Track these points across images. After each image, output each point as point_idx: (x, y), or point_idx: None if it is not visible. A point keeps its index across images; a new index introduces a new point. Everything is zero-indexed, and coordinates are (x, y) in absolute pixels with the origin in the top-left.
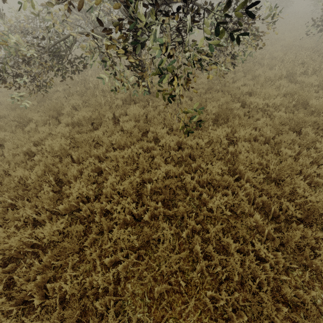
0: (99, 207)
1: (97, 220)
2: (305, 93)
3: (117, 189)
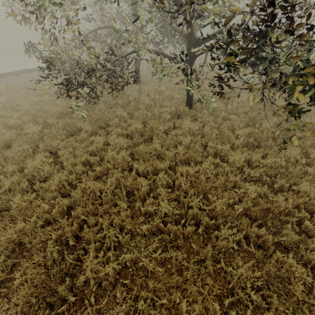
0: (190, 230)
1: (194, 246)
2: None
3: (207, 210)
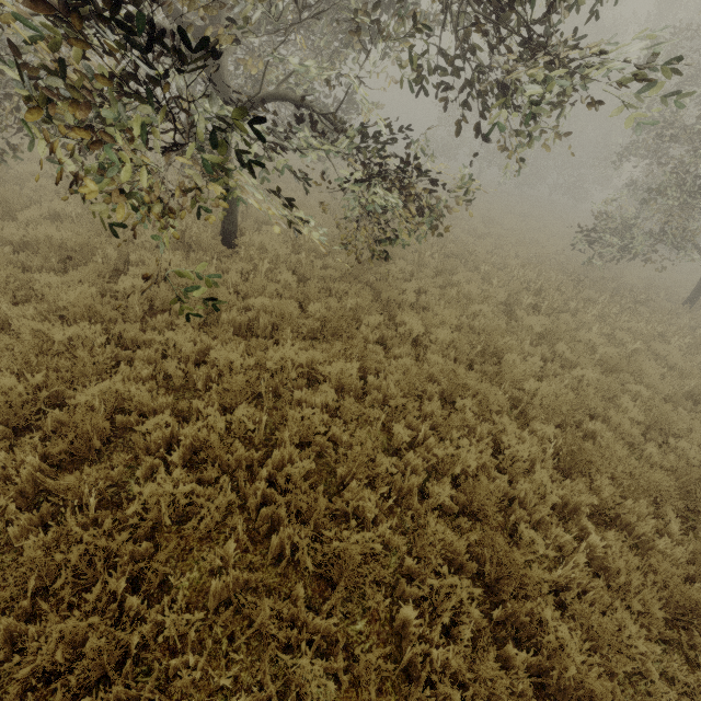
0: None
1: None
2: (503, 338)
3: None
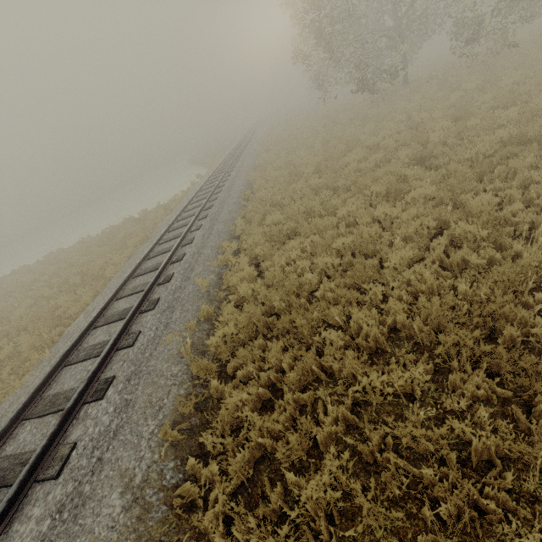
0: None
1: None
2: None
3: None
